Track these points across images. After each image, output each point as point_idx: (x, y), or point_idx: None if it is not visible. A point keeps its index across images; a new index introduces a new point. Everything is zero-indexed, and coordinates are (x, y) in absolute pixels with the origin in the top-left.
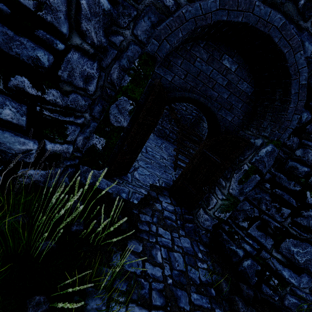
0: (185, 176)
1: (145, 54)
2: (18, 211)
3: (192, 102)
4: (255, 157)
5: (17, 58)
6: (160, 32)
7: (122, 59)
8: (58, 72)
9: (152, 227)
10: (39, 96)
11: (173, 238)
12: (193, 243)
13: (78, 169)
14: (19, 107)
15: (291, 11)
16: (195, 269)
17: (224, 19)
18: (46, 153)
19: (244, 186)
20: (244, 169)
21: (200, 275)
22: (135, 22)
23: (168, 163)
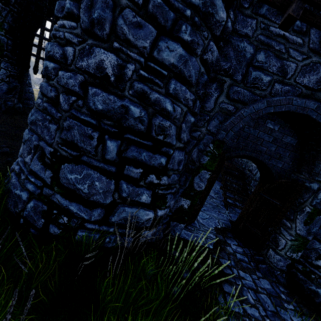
0: (247, 218)
1: (216, 141)
2: (151, 264)
3: (245, 157)
4: (315, 200)
5: (152, 166)
6: (226, 126)
7: (200, 145)
8: (168, 166)
9: (233, 270)
10: (158, 183)
11: (254, 280)
12: (272, 284)
13: (169, 225)
14: (149, 193)
15: (320, 97)
16: (284, 310)
17: (272, 111)
18: (156, 218)
19: (311, 227)
20: (307, 211)
21: (290, 315)
22: (208, 122)
23: (218, 202)
